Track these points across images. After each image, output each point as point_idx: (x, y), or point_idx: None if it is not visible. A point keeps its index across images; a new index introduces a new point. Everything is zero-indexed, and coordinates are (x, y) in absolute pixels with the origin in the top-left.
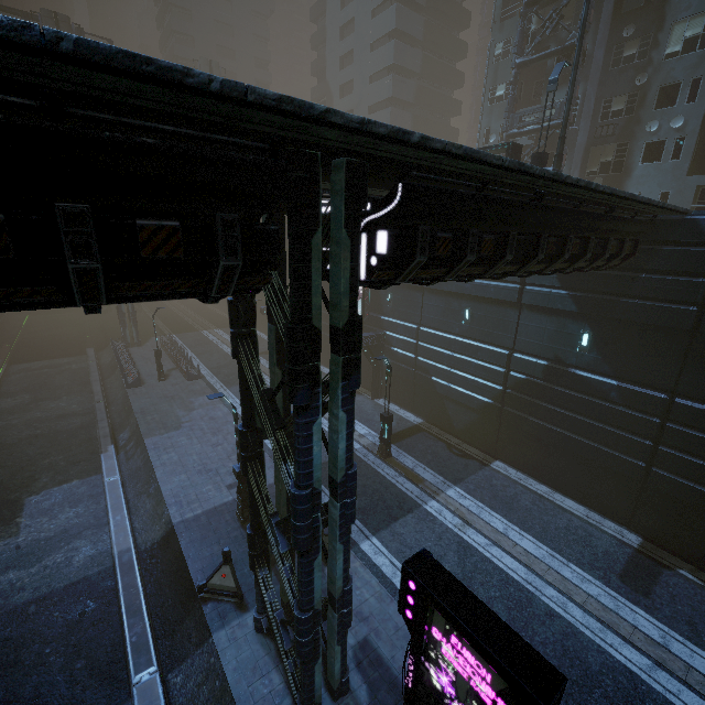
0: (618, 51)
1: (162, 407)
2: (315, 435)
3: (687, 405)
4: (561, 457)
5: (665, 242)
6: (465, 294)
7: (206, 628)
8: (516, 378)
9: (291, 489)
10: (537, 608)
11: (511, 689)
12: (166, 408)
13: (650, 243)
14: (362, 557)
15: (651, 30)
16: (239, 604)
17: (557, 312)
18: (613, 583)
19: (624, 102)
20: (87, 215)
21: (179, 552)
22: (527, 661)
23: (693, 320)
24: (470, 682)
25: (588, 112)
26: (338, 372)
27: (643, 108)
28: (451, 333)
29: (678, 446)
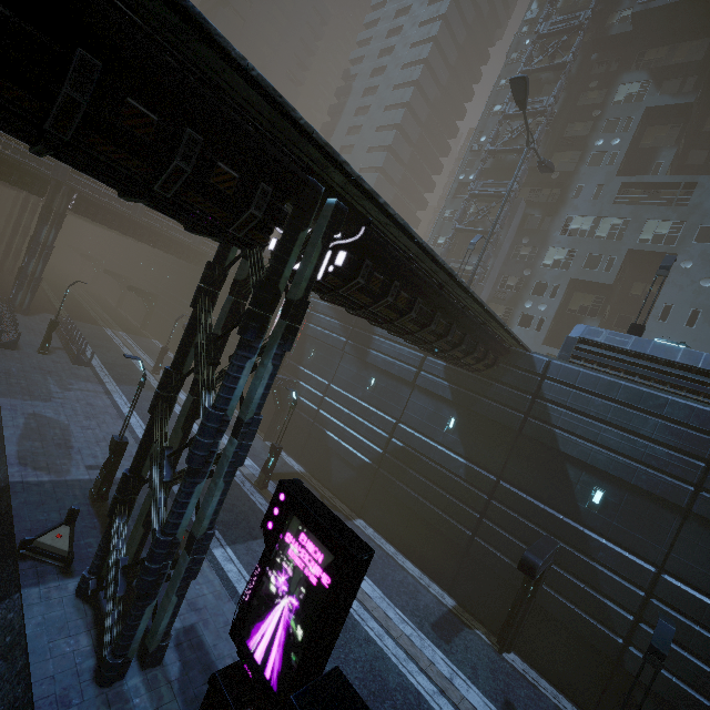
0: (518, 249)
1: (34, 376)
2: (246, 370)
3: (506, 487)
4: (412, 522)
5: (514, 366)
6: (375, 366)
7: (15, 584)
8: (395, 444)
9: (208, 408)
10: (358, 633)
11: (336, 557)
12: (39, 378)
13: (505, 364)
14: (212, 560)
15: (538, 245)
16: (64, 569)
17: (438, 397)
18: (425, 628)
19: (515, 282)
20: (200, 143)
21: (5, 510)
22: (352, 538)
23: (520, 423)
24: (305, 570)
25: (493, 279)
26: (280, 332)
27: (525, 290)
28: (355, 395)
29: (495, 520)
